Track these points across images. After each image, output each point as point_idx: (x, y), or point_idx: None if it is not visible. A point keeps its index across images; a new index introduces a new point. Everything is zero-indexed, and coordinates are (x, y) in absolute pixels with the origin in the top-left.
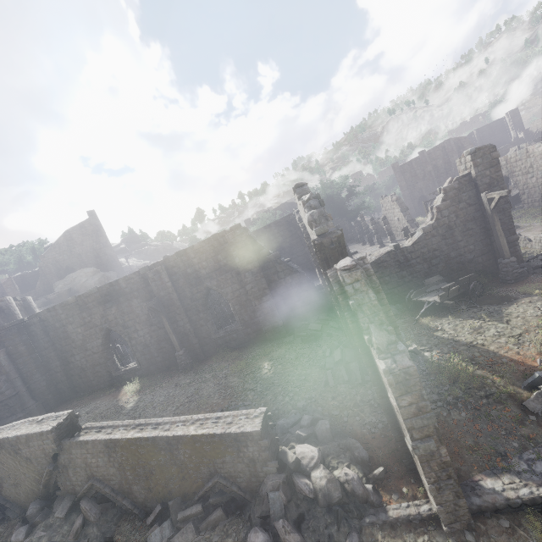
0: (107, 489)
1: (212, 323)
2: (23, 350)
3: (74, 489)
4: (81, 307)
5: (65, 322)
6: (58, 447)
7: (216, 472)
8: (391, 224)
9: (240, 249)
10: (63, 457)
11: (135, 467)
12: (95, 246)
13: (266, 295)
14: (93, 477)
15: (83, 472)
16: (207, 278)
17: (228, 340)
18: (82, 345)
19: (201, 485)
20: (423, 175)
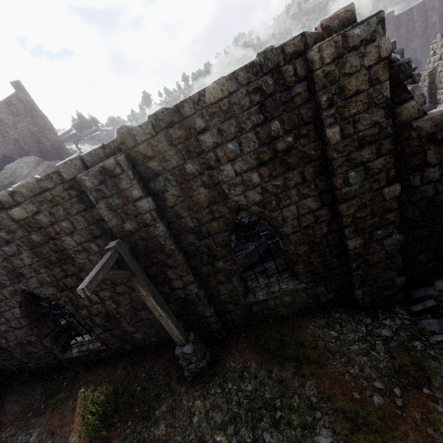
0: None
1: (239, 275)
2: None
3: None
4: None
5: None
6: None
7: None
8: (442, 84)
9: (352, 98)
10: None
11: None
12: (32, 129)
13: (386, 226)
14: None
15: None
16: (236, 185)
17: (272, 305)
18: None
19: None
20: (422, 30)
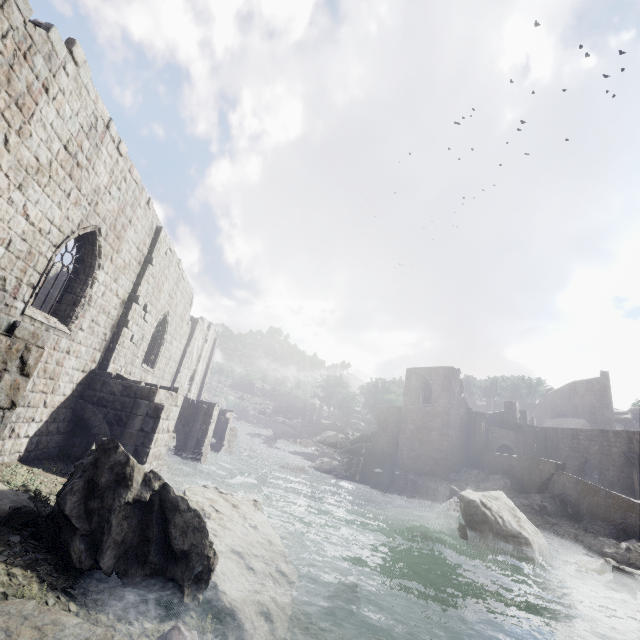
0: (568, 498)
1: None
2: (530, 442)
3: (553, 492)
4: (574, 436)
5: (560, 440)
6: (556, 471)
7: (624, 518)
8: None
9: None
10: (555, 476)
11: (585, 496)
12: (594, 403)
13: None
14: (564, 491)
15: (561, 487)
16: None
17: None
18: (564, 459)
19: (614, 520)
20: None
